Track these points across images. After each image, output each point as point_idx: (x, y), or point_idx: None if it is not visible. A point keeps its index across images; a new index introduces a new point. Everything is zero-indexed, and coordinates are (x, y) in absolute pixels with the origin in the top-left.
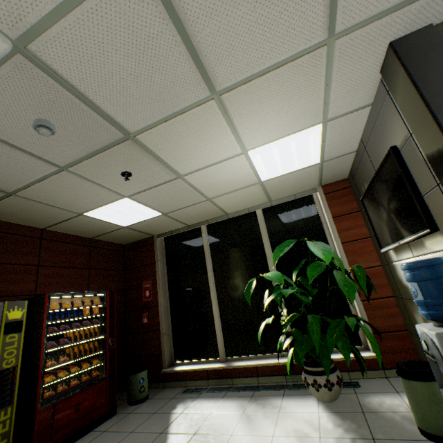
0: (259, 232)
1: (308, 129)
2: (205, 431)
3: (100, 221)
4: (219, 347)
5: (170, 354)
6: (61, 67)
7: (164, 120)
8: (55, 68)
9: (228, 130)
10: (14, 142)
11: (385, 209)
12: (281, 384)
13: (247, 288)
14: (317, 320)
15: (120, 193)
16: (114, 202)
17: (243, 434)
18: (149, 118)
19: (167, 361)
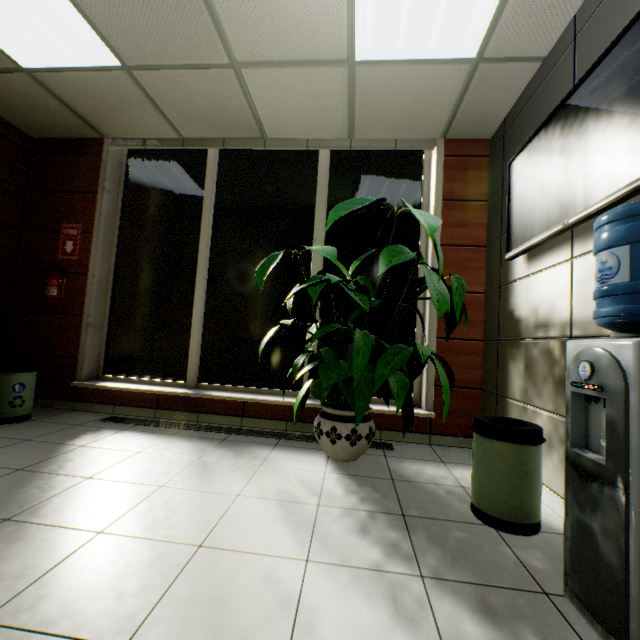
0: (313, 193)
1: None
2: (113, 477)
3: None
4: (189, 365)
5: (97, 361)
6: None
7: None
8: None
9: None
10: None
11: (566, 159)
12: (277, 432)
13: (264, 264)
14: (369, 339)
15: None
16: None
17: (185, 488)
18: None
19: (88, 371)
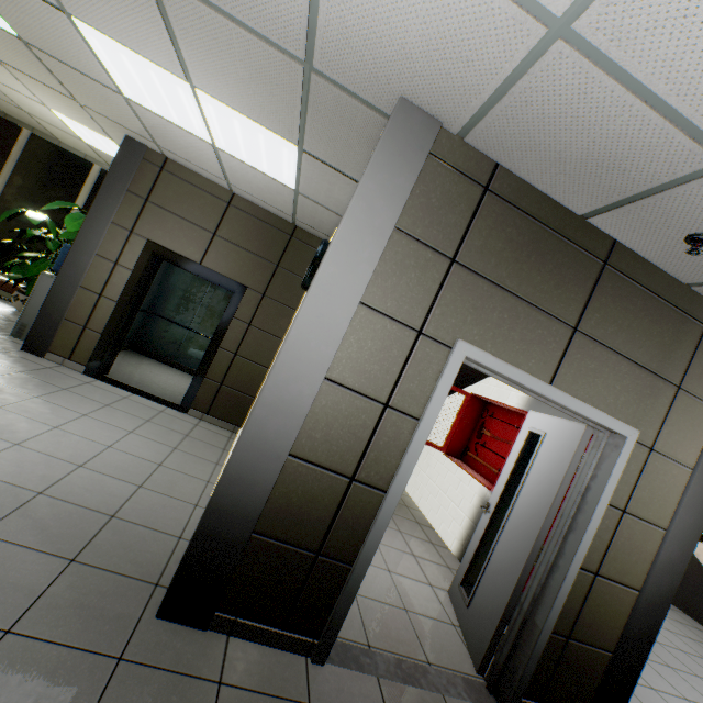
0: (84, 184)
1: (105, 138)
2: None
3: None
4: None
5: None
6: None
7: None
8: None
9: (19, 82)
10: None
11: None
12: (6, 297)
13: (11, 212)
14: (49, 265)
15: None
16: None
17: None
18: None
19: None
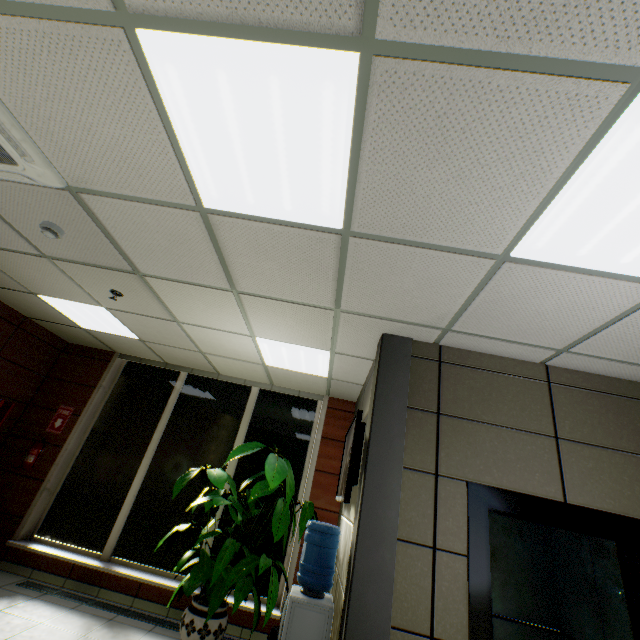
0: (243, 412)
1: (317, 349)
2: None
3: (54, 309)
4: (110, 538)
5: (37, 521)
6: (101, 214)
7: (180, 281)
8: (95, 211)
9: (240, 315)
10: (8, 219)
11: (346, 458)
12: (158, 616)
13: (183, 477)
14: (234, 548)
15: (99, 301)
16: (86, 303)
17: None
18: (166, 273)
19: (26, 531)
